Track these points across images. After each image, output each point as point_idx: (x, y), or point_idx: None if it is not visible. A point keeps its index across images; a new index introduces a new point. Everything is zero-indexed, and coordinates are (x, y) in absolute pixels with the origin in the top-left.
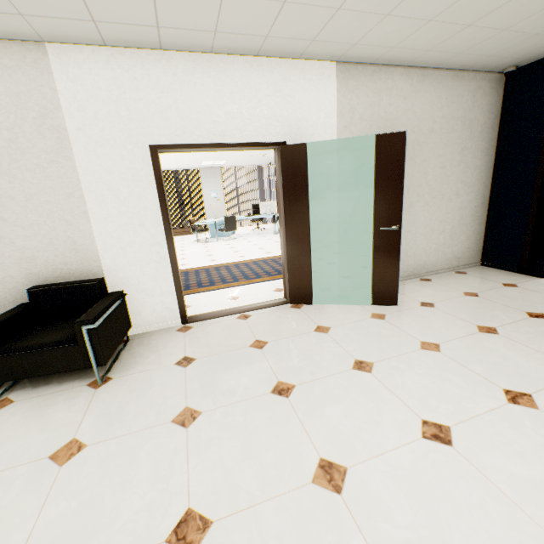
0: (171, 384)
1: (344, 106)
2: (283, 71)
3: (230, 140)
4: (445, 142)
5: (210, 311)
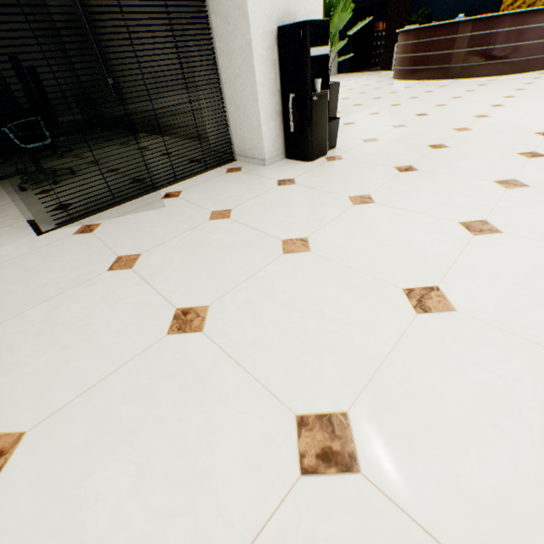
0: None
1: None
2: None
3: None
4: None
5: None
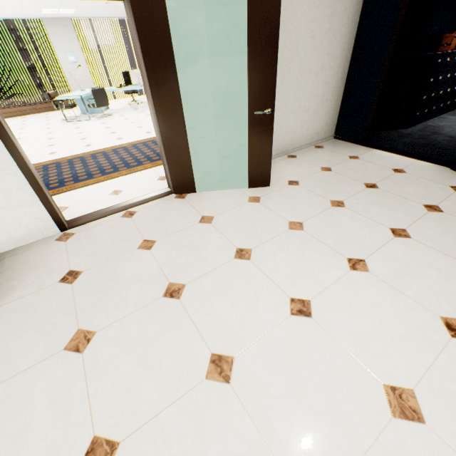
0: (58, 307)
1: None
2: None
3: None
4: (318, 3)
5: (91, 211)
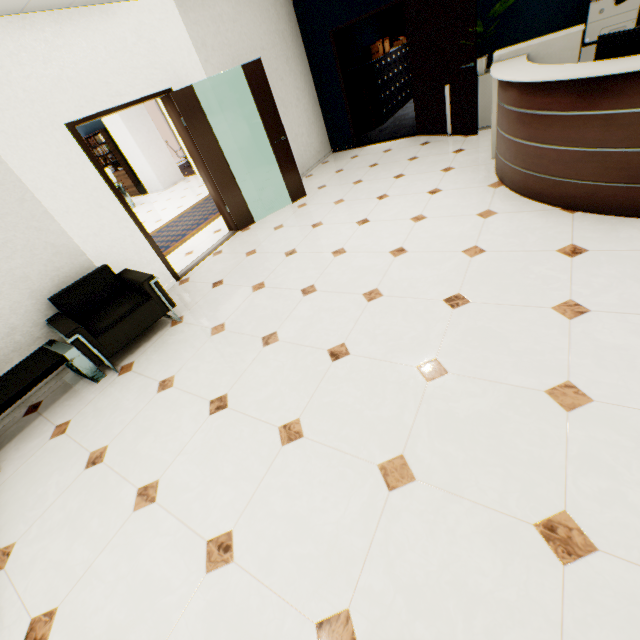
0: (228, 291)
1: (197, 41)
2: (136, 16)
3: (129, 99)
4: (275, 56)
5: (185, 267)
